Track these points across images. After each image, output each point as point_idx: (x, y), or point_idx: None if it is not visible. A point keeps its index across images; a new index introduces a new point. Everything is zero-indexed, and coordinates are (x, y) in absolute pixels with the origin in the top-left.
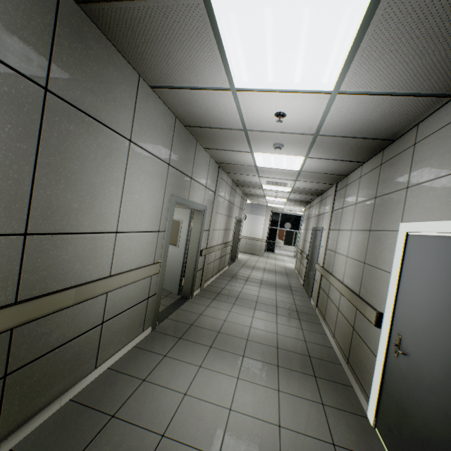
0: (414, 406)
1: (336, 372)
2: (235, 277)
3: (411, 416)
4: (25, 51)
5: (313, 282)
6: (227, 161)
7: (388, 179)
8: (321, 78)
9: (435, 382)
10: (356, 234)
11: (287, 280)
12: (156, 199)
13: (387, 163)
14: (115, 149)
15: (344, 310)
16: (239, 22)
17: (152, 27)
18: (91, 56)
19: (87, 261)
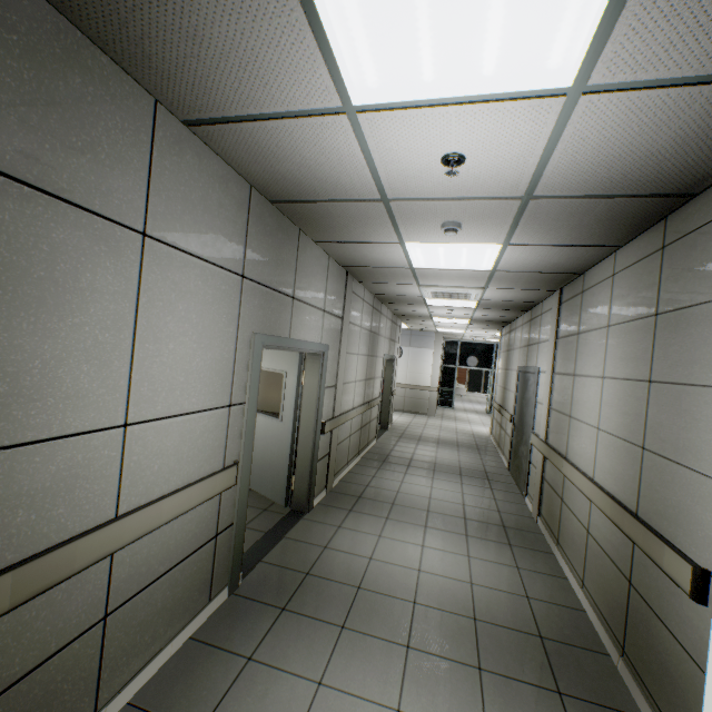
0: None
1: (601, 677)
2: (389, 461)
3: None
4: None
5: (529, 468)
6: (359, 261)
7: (687, 276)
8: (547, 55)
9: None
10: (617, 386)
11: (480, 461)
12: (218, 346)
13: (681, 244)
14: (104, 254)
15: (604, 538)
16: None
17: None
18: (14, 47)
19: (49, 500)
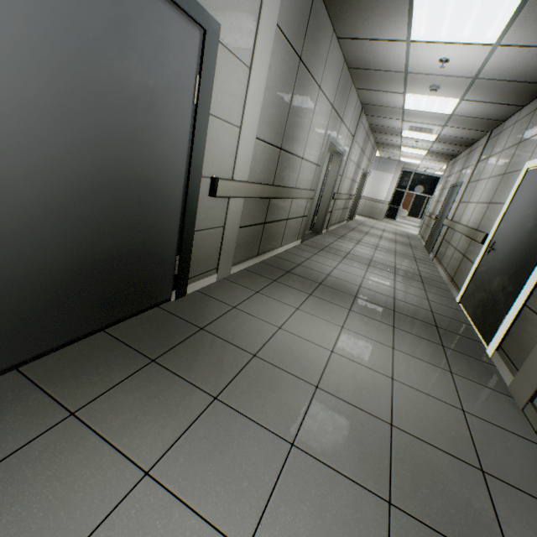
0: (487, 275)
1: (440, 285)
2: (355, 230)
3: (484, 281)
4: (299, 37)
5: (437, 238)
6: (374, 102)
7: (535, 124)
8: (485, 35)
9: (503, 255)
10: (492, 180)
11: (408, 241)
12: (321, 137)
13: None
14: (313, 95)
15: (461, 246)
16: (430, 3)
17: (365, 4)
18: (317, 27)
19: (291, 174)
